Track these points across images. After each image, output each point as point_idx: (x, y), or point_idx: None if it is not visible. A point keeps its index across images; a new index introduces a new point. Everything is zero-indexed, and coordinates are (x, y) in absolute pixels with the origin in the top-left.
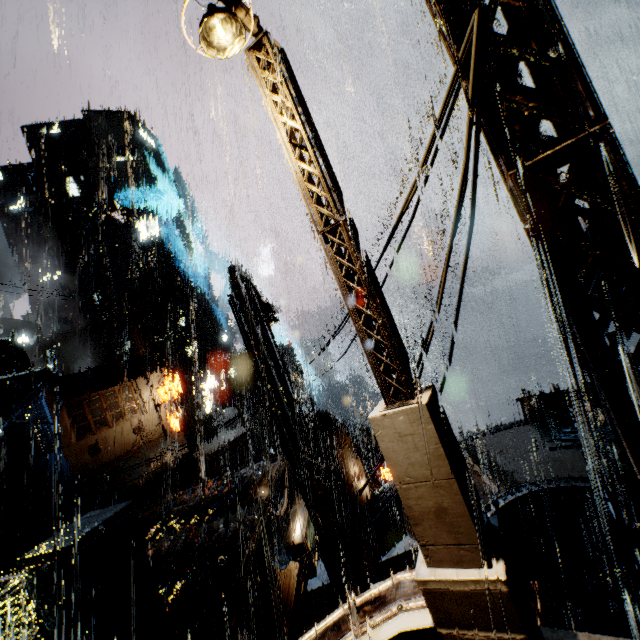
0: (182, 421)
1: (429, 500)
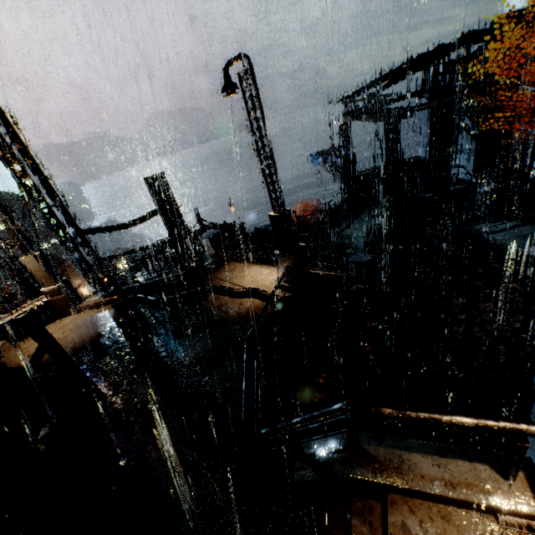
0: None
1: (40, 275)
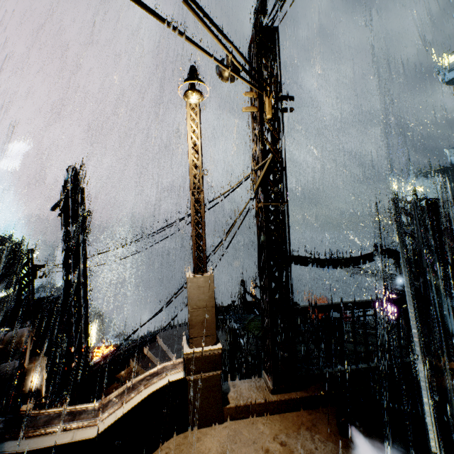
0: None
1: (201, 316)
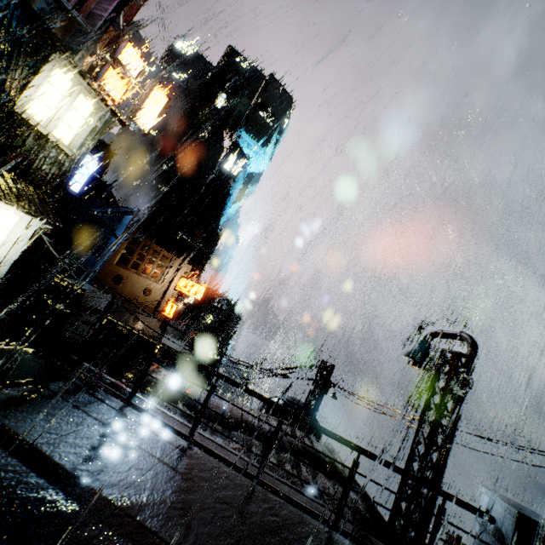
0: (178, 313)
1: None
